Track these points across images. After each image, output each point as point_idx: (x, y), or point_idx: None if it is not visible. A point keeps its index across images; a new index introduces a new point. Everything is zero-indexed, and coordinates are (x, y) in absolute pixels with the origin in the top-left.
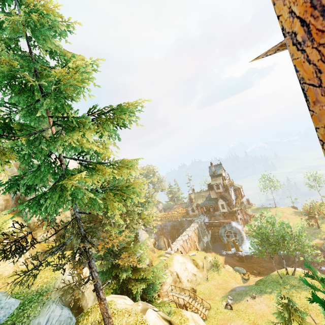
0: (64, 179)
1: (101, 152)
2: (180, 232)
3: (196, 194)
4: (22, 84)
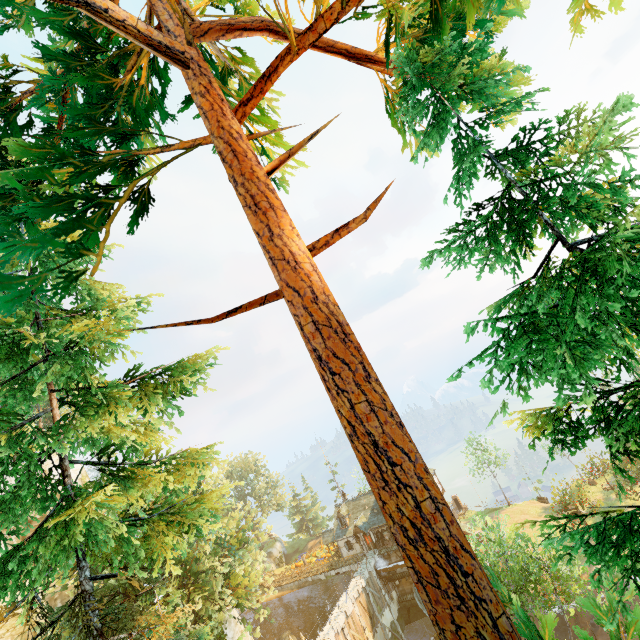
0: (72, 504)
1: (143, 442)
2: (329, 612)
3: (350, 503)
4: (13, 344)
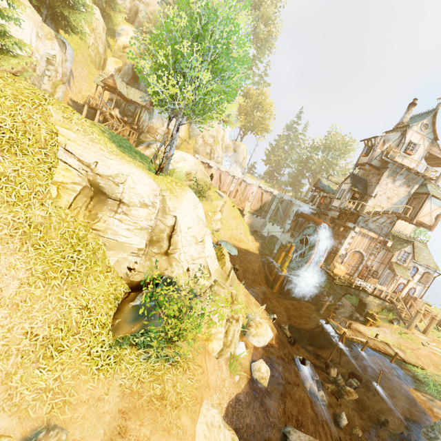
0: None
1: None
2: None
3: None
4: None
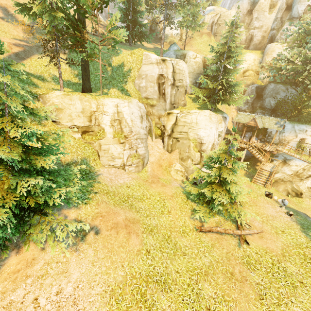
0: None
1: None
2: None
3: None
4: None
